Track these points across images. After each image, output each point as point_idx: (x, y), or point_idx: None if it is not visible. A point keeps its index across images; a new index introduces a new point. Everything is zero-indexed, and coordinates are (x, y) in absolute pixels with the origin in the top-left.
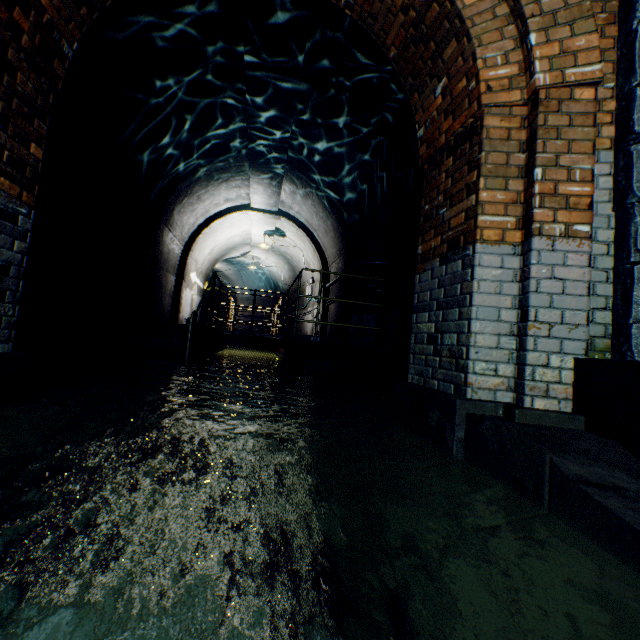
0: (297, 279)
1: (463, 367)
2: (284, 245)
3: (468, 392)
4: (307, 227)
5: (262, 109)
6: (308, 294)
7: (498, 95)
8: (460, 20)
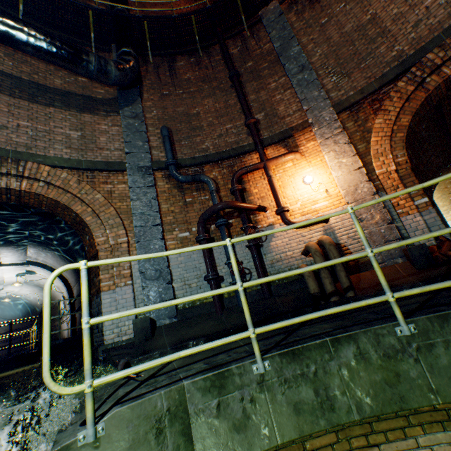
0: (52, 298)
1: (103, 334)
2: (36, 278)
3: (105, 342)
4: (52, 267)
5: (7, 224)
6: (62, 308)
7: (102, 246)
8: (87, 224)
